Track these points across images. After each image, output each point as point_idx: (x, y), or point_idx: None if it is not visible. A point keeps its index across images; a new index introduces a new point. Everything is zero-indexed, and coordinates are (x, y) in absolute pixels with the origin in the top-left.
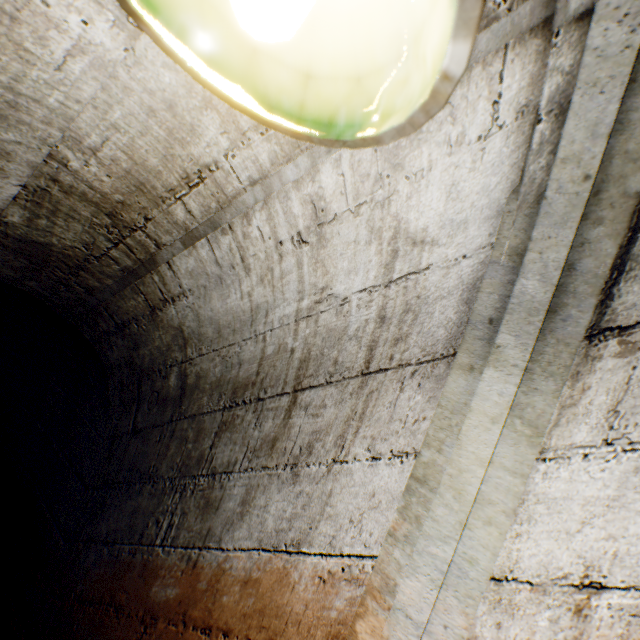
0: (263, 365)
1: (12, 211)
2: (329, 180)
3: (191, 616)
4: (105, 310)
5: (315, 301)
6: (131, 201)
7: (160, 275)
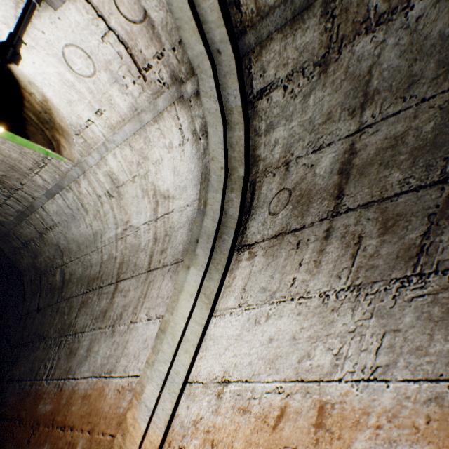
0: (102, 266)
1: None
2: (114, 164)
3: (56, 420)
4: (14, 234)
5: (124, 229)
6: (10, 175)
7: (40, 214)
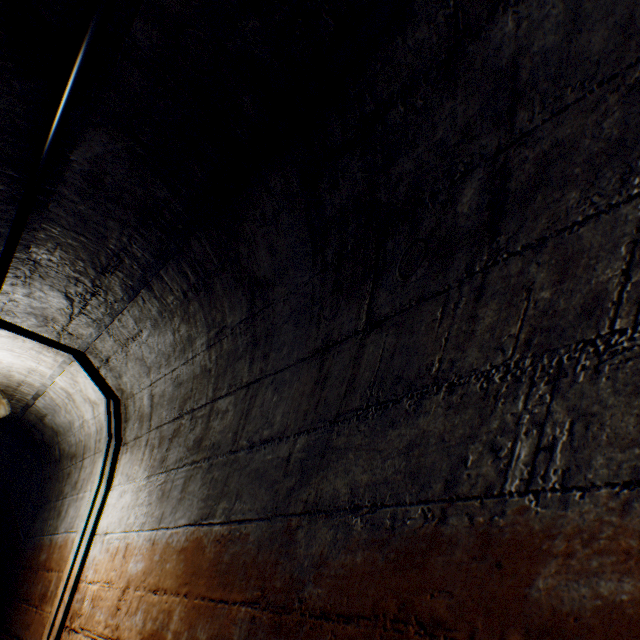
0: (77, 447)
1: None
2: (63, 384)
3: (47, 565)
4: (25, 419)
5: (83, 421)
6: (8, 389)
7: (36, 408)
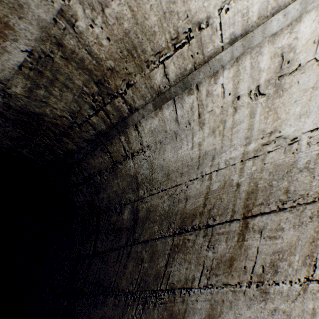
0: (209, 198)
1: (16, 81)
2: (306, 30)
3: None
4: (76, 167)
5: (262, 143)
6: (119, 67)
7: (126, 135)
